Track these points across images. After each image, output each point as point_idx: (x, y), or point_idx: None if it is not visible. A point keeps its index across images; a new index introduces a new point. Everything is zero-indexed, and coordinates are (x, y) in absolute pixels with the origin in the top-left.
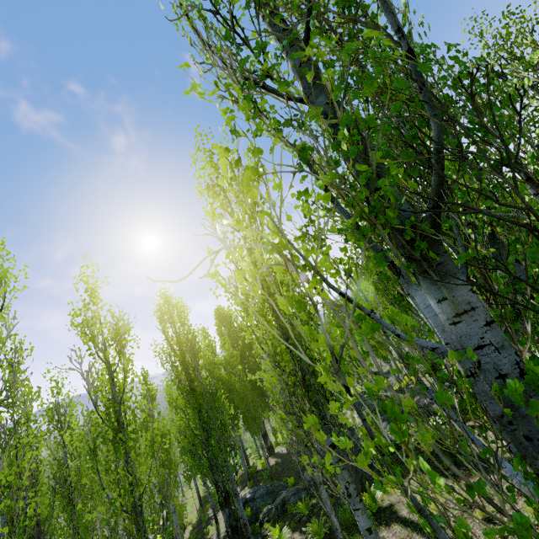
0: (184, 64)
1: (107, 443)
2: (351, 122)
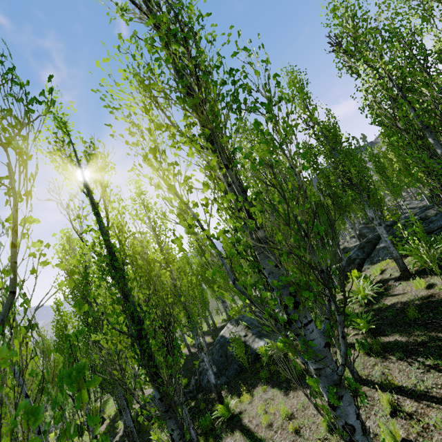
0: None
1: None
2: None
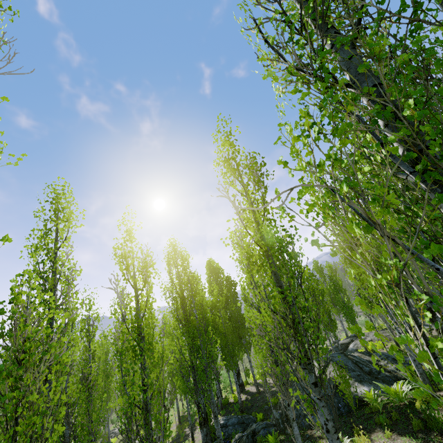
0: (261, 58)
1: (129, 349)
2: (424, 93)
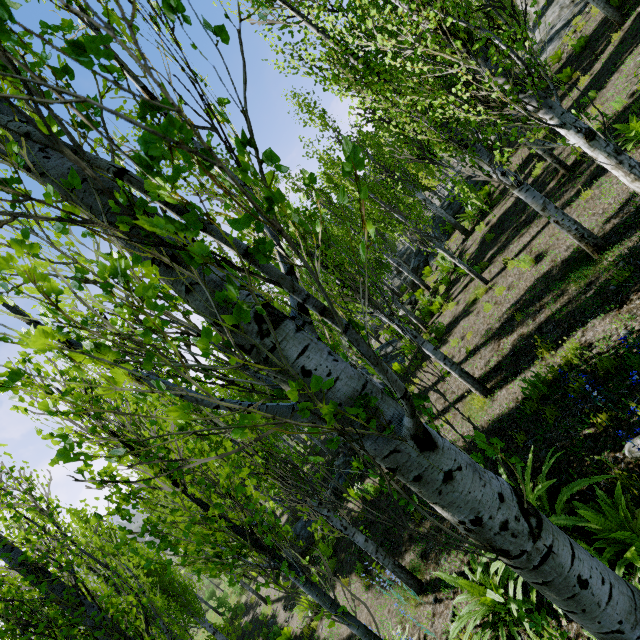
0: None
1: None
2: None
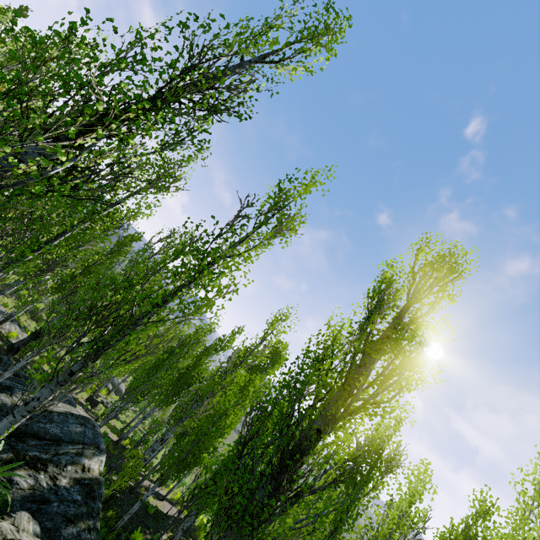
0: None
1: None
2: None
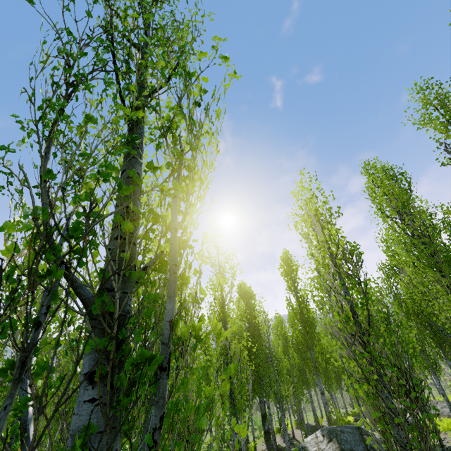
0: None
1: None
2: None
